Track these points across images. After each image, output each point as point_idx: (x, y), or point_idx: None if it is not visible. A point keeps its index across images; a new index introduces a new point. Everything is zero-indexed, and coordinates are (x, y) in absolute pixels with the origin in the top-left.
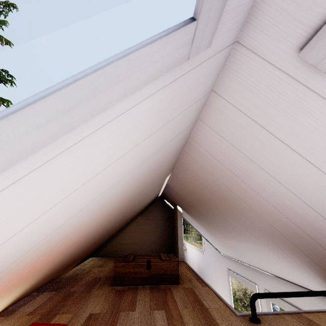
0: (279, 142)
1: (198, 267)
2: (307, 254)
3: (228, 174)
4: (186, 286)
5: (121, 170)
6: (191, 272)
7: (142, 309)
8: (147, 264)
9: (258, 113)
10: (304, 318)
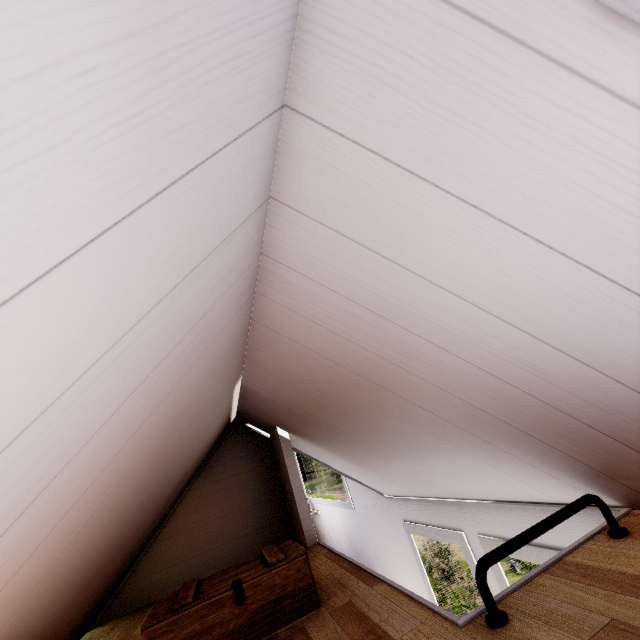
0: (459, 205)
1: (349, 539)
2: (542, 439)
3: (365, 319)
4: (336, 602)
5: (55, 357)
6: (339, 563)
7: None
8: (235, 591)
9: (402, 141)
10: (571, 566)
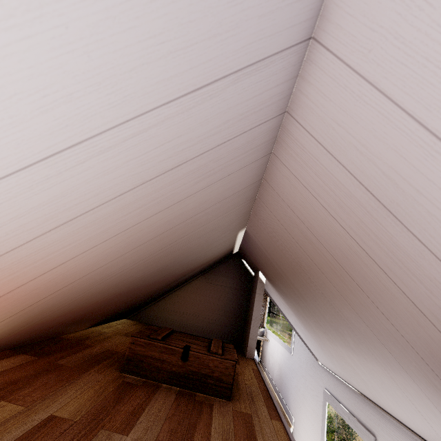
0: None
1: (280, 370)
2: None
3: (364, 205)
4: (241, 407)
5: (56, 101)
6: (259, 383)
7: (141, 435)
8: (184, 351)
9: None
10: None
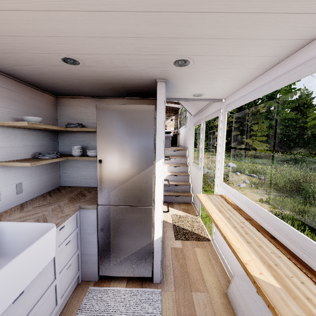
0: None
1: (184, 138)
2: None
3: None
4: None
5: None
6: None
7: None
8: None
9: None
10: None
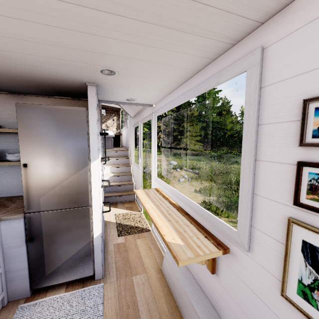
0: None
1: (126, 139)
2: None
3: None
4: None
5: None
6: None
7: None
8: None
9: None
10: None
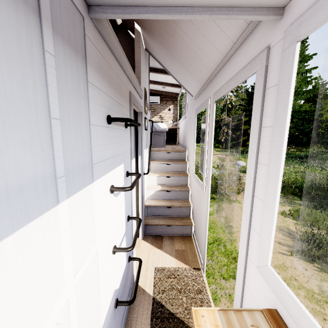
0: None
1: (183, 134)
2: None
3: None
4: None
5: None
6: None
7: None
8: None
9: None
10: None
